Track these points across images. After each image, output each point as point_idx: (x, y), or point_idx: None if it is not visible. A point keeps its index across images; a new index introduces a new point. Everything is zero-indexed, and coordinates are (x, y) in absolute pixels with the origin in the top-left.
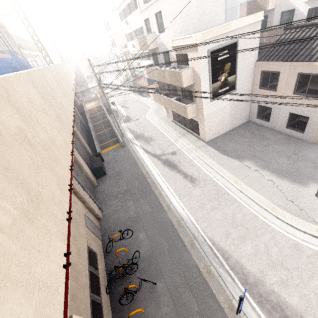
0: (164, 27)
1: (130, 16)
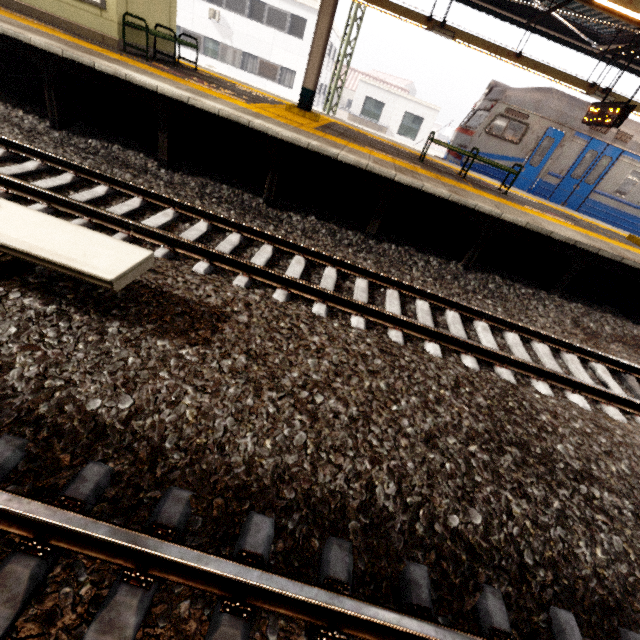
0: (418, 137)
1: (252, 23)
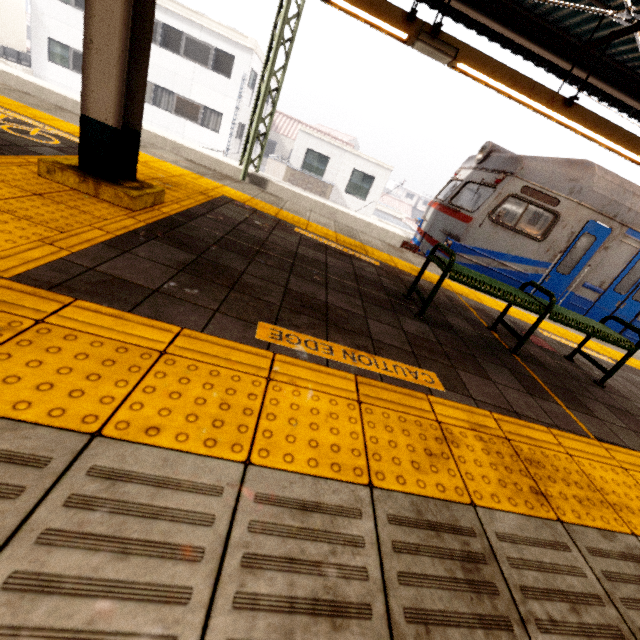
0: (369, 197)
1: (165, 53)
